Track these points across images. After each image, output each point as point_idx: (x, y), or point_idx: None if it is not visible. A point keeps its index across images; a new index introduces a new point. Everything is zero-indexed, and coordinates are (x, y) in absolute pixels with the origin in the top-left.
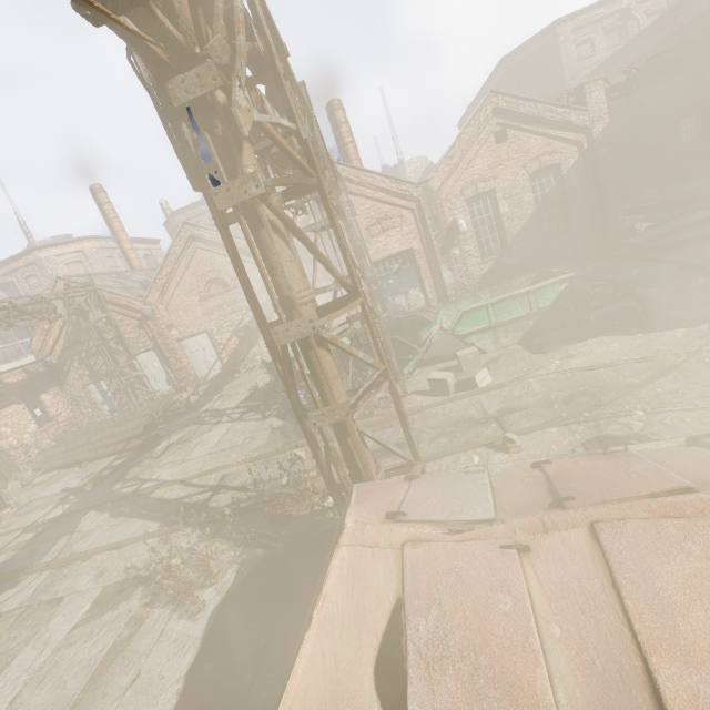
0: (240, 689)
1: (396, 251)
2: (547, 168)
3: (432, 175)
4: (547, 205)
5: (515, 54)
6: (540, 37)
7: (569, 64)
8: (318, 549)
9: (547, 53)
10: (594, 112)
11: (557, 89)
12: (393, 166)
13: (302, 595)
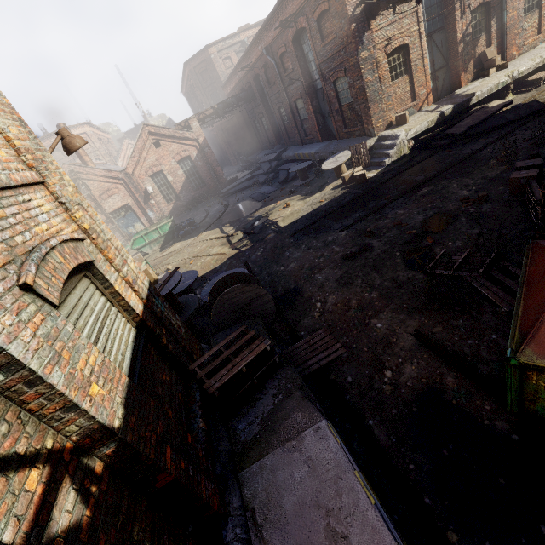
0: None
1: (120, 205)
2: (185, 157)
3: (127, 166)
4: (191, 175)
5: (191, 61)
6: (201, 53)
7: (221, 71)
8: None
9: (208, 64)
10: (197, 132)
11: (219, 85)
12: (141, 123)
13: None
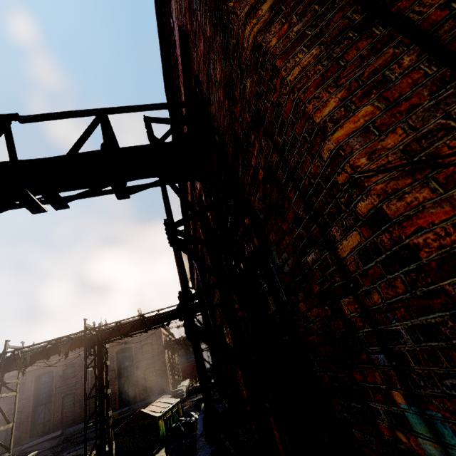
0: None
1: None
2: None
3: None
4: None
5: None
6: None
7: None
8: None
9: None
10: None
11: None
12: None
13: None
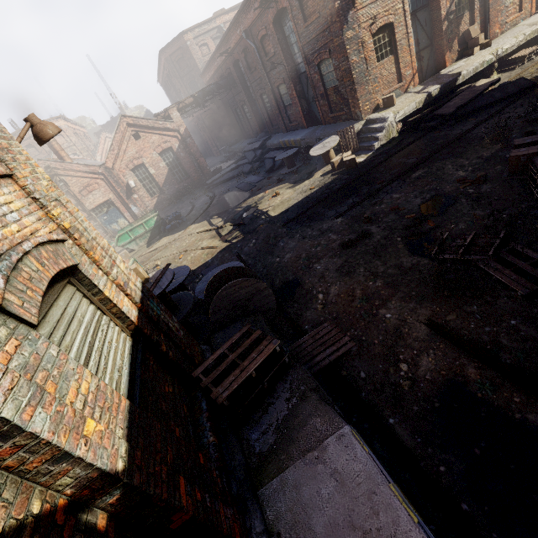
0: None
1: (102, 201)
2: (167, 149)
3: (106, 160)
4: (174, 167)
5: (166, 49)
6: (177, 40)
7: (198, 59)
8: None
9: (184, 51)
10: (177, 122)
11: (197, 73)
12: (118, 115)
13: None
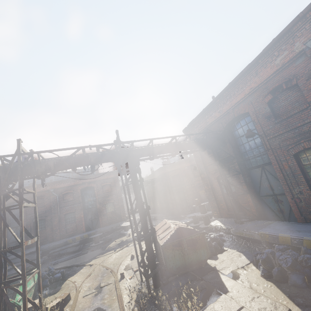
0: (207, 289)
1: None
2: None
3: None
4: None
5: None
6: None
7: None
8: (161, 302)
9: None
10: None
11: None
12: None
13: (179, 295)
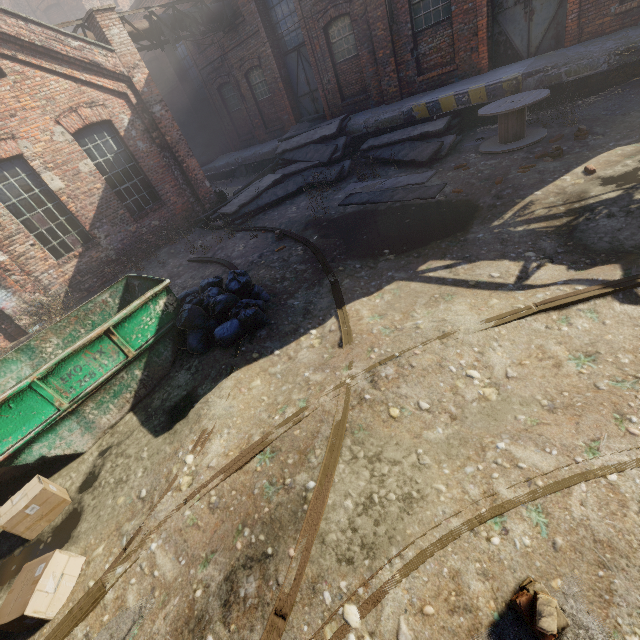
0: None
1: None
2: (96, 125)
3: None
4: (120, 175)
5: None
6: None
7: None
8: None
9: None
10: (124, 55)
11: None
12: None
13: None
